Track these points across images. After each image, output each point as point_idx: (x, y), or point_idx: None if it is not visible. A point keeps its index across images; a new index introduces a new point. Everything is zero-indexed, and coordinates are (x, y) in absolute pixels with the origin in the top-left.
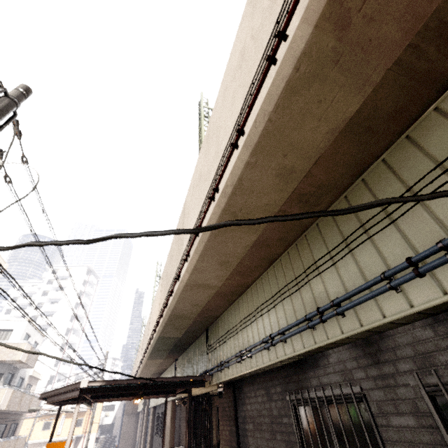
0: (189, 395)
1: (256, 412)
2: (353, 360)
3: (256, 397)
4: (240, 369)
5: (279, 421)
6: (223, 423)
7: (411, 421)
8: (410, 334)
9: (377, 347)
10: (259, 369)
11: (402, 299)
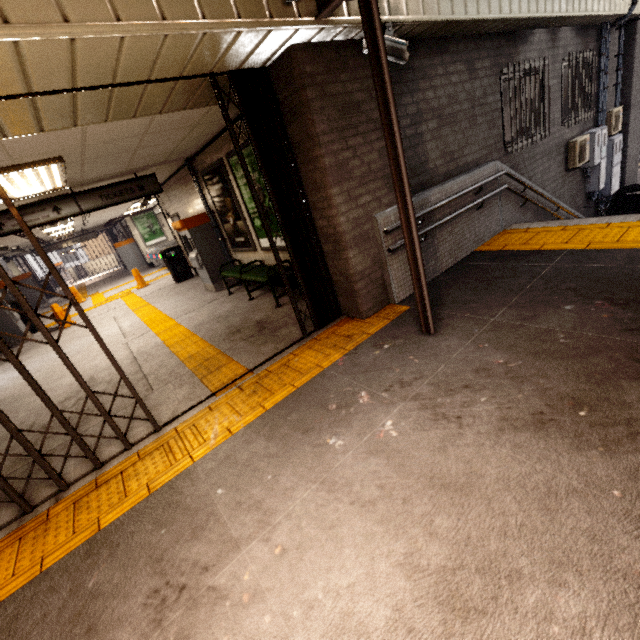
0: (372, 8)
1: (447, 100)
2: (545, 43)
3: (449, 76)
4: (476, 7)
5: (484, 102)
6: (353, 142)
7: (555, 82)
8: (565, 34)
9: (555, 37)
10: (506, 20)
11: (597, 5)
